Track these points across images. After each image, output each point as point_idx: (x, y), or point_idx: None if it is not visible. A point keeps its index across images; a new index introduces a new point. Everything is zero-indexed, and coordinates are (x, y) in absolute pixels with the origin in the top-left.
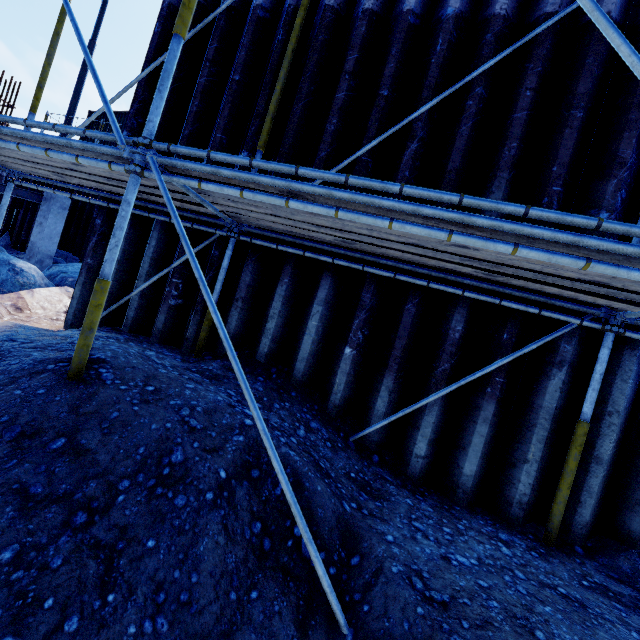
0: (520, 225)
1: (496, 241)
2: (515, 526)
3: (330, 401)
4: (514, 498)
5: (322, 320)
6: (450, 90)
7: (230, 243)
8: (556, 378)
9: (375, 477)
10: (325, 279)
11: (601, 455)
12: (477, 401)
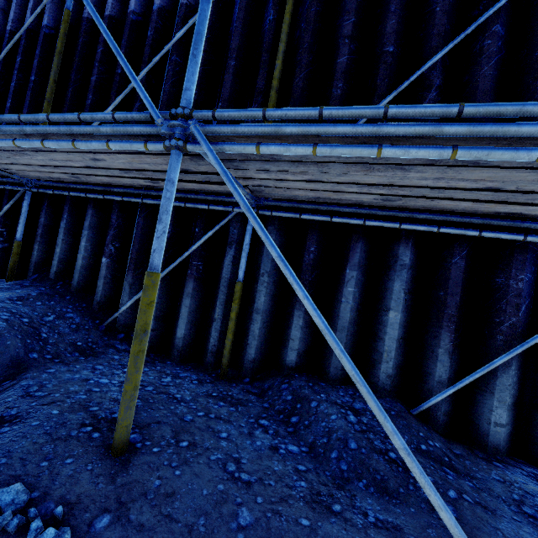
0: (44, 127)
1: (34, 140)
2: (210, 371)
3: (94, 299)
4: (208, 349)
5: (90, 241)
6: (153, 61)
7: (26, 195)
8: (229, 255)
9: (105, 346)
10: (89, 210)
11: (259, 306)
12: (185, 282)
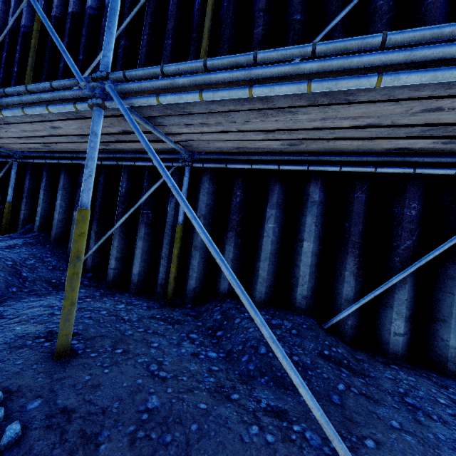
0: (2, 99)
1: None
2: (160, 300)
3: (69, 246)
4: (158, 282)
5: (64, 199)
6: None
7: (13, 165)
8: (172, 203)
9: None
10: (62, 174)
11: (197, 244)
12: (138, 228)
